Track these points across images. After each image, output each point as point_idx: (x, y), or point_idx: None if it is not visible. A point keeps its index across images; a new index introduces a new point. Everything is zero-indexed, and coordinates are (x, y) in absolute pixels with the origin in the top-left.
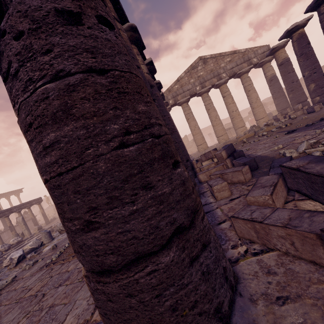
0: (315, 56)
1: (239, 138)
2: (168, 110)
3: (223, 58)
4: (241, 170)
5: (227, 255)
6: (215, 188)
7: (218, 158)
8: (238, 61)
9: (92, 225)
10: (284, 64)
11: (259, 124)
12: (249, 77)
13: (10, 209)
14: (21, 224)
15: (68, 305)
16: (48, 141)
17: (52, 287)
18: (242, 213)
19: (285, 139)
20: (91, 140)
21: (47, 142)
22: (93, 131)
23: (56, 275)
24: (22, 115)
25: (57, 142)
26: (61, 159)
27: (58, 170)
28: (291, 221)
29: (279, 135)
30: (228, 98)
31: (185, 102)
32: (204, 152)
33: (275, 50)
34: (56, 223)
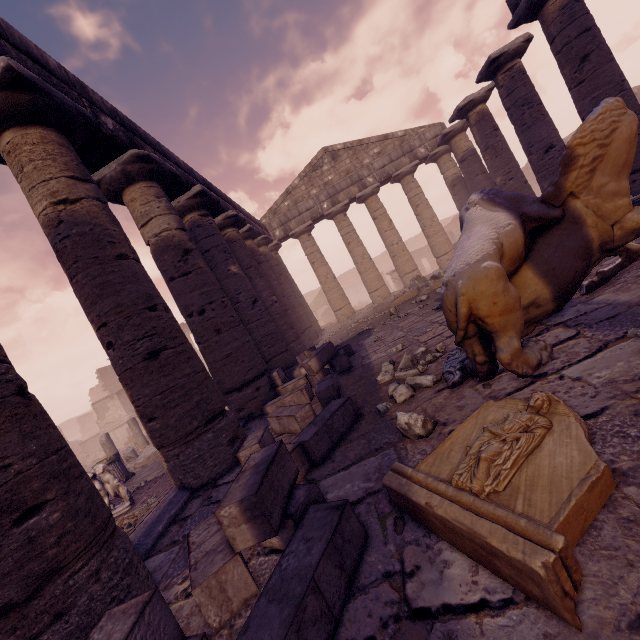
0: (508, 151)
1: (392, 302)
2: (274, 248)
3: (367, 148)
4: (294, 416)
5: (165, 597)
6: (243, 455)
7: (307, 370)
8: (393, 154)
9: None
10: (468, 160)
11: (441, 264)
12: (416, 182)
13: None
14: None
15: None
16: None
17: None
18: (198, 530)
19: (423, 325)
20: None
21: None
22: None
23: None
24: None
25: None
26: None
27: None
28: (203, 558)
29: (430, 309)
30: (382, 222)
31: (304, 232)
32: (342, 326)
33: (449, 136)
34: None
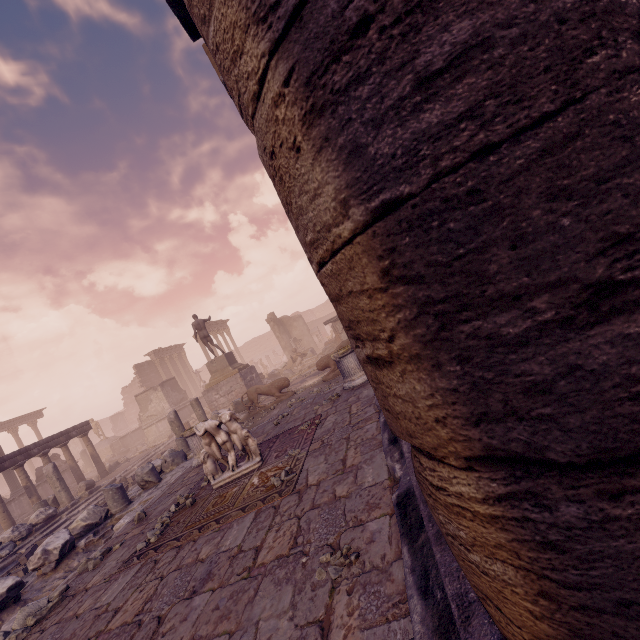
0: None
1: None
2: None
3: None
4: None
5: None
6: None
7: None
8: None
9: (616, 296)
10: None
11: None
12: None
13: (26, 451)
14: (52, 478)
15: (239, 635)
16: (444, 51)
17: (176, 599)
18: None
19: None
20: (597, 25)
21: (437, 55)
22: (597, 2)
23: (173, 572)
24: (326, 8)
25: (480, 44)
26: (493, 98)
27: (478, 141)
28: None
29: None
30: None
31: None
32: None
33: None
34: (123, 472)
